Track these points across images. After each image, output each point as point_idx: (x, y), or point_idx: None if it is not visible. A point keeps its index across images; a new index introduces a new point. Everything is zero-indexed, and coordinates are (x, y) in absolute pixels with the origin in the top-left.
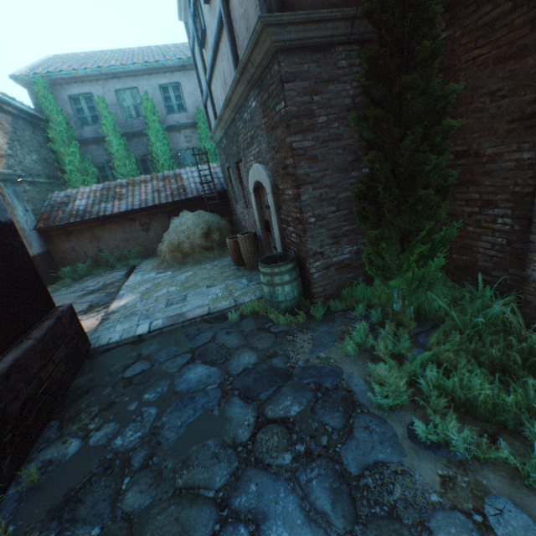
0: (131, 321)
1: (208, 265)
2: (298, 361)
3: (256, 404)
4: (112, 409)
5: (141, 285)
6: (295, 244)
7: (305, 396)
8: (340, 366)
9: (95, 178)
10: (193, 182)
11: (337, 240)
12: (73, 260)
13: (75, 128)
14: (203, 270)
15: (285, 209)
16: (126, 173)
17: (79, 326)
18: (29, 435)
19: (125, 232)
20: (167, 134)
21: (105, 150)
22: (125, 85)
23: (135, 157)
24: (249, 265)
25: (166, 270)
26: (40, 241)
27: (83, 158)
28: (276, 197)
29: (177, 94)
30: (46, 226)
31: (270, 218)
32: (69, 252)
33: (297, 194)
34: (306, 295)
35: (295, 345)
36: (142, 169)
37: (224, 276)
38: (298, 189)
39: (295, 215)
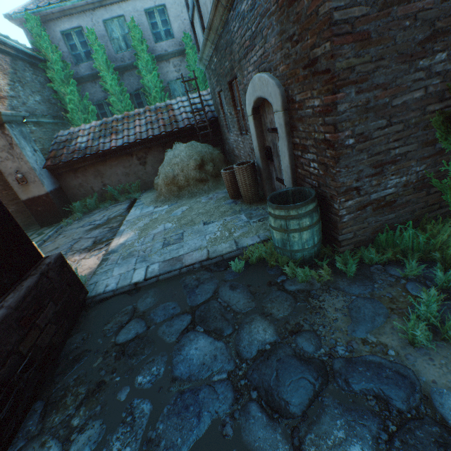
0: (128, 263)
1: (203, 198)
2: (336, 346)
3: (287, 424)
4: (100, 396)
5: (140, 220)
6: (314, 176)
7: (366, 425)
8: (407, 364)
9: (94, 116)
10: (184, 113)
11: (380, 170)
12: (82, 195)
13: (71, 66)
14: (199, 204)
15: (301, 130)
16: (121, 109)
17: (72, 275)
18: (3, 431)
19: (124, 167)
20: (157, 64)
21: (100, 87)
22: (111, 14)
23: (128, 91)
24: (246, 198)
25: (163, 204)
26: (51, 179)
27: (81, 97)
28: (288, 114)
29: (163, 18)
30: (54, 165)
31: (274, 144)
32: (78, 188)
33: (332, 103)
34: (326, 240)
35: (324, 316)
36: (136, 104)
37: (220, 211)
38: (334, 94)
39: (321, 136)
